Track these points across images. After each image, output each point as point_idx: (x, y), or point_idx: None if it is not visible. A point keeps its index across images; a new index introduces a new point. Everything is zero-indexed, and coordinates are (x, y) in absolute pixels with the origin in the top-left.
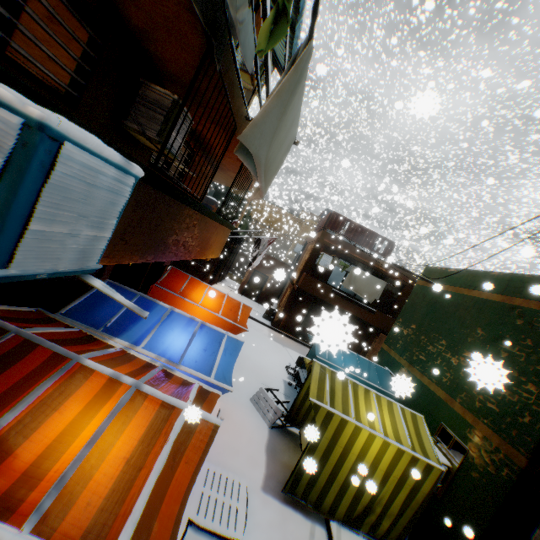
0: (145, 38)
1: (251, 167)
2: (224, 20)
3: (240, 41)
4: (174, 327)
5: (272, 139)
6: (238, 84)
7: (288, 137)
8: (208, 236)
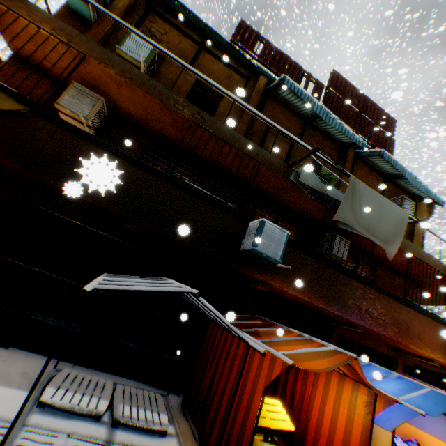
0: (313, 219)
1: (355, 231)
2: (327, 195)
3: (329, 195)
4: (369, 371)
5: (355, 214)
6: None
7: (387, 214)
8: (404, 320)
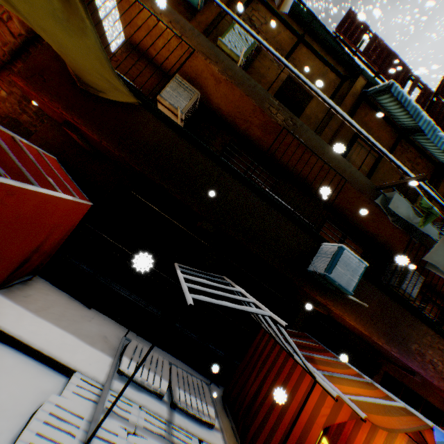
0: (385, 245)
1: None
2: (414, 226)
3: (419, 228)
4: None
5: None
6: None
7: None
8: None
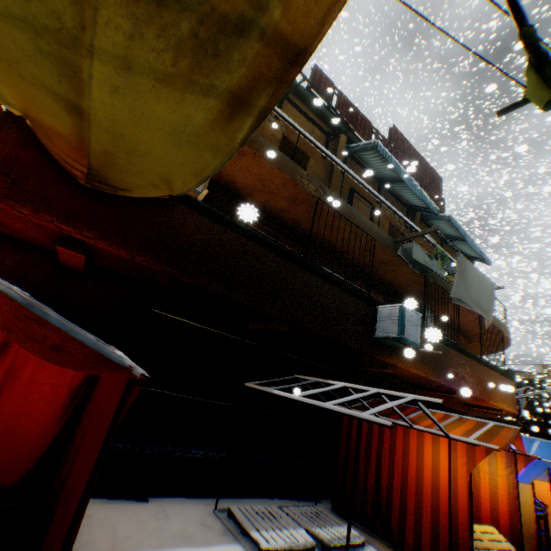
0: (400, 288)
1: (465, 306)
2: (425, 267)
3: (434, 269)
4: None
5: (467, 290)
6: (445, 281)
7: (483, 286)
8: (483, 379)
